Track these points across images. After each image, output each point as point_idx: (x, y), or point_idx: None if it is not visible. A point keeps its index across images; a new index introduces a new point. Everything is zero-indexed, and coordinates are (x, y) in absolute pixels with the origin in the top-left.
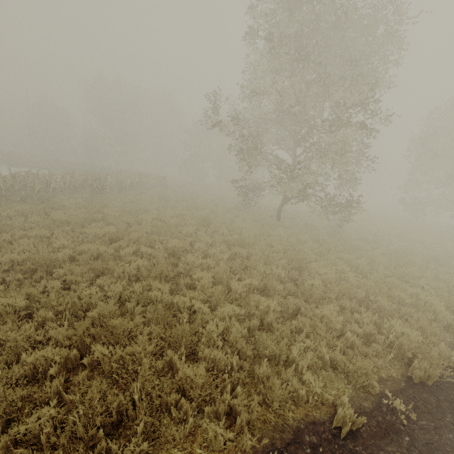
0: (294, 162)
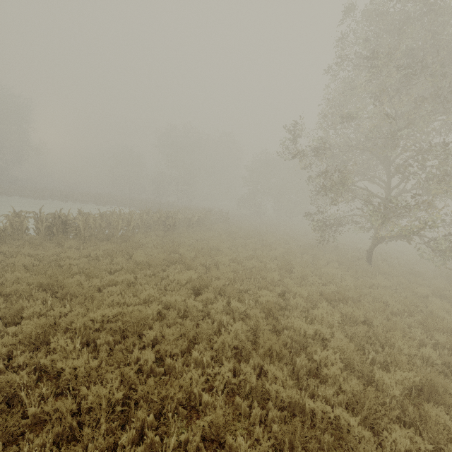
0: (389, 195)
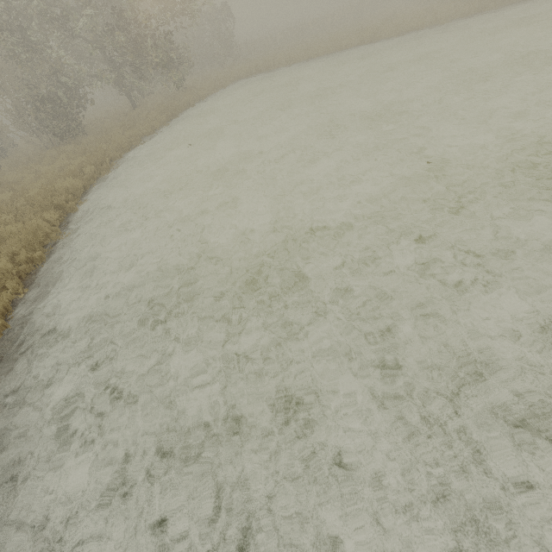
0: None
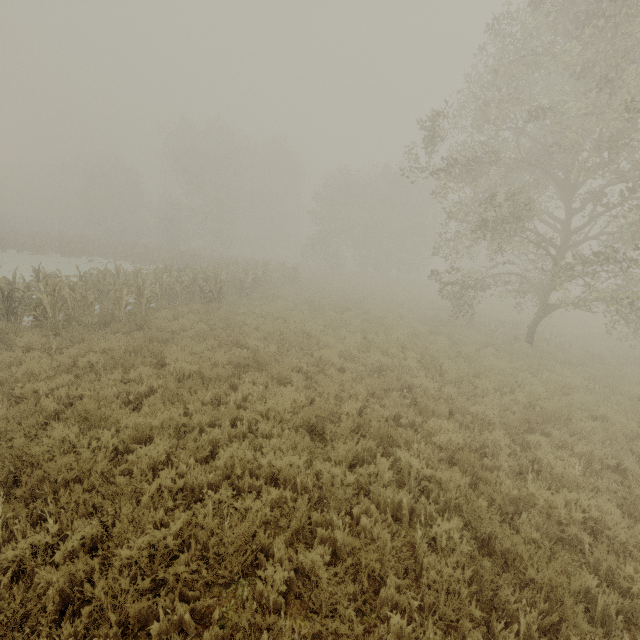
0: (567, 242)
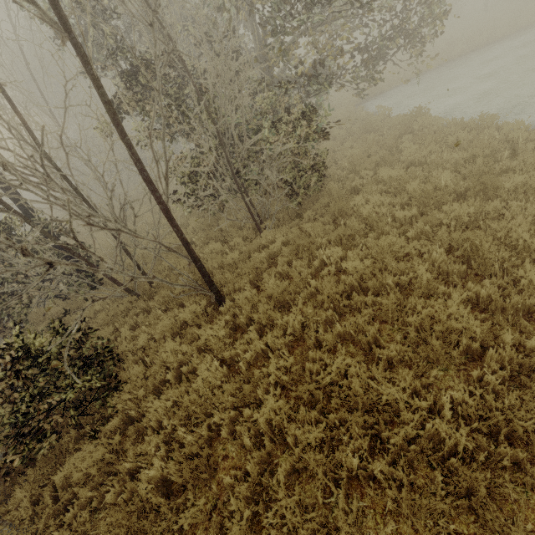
0: None
